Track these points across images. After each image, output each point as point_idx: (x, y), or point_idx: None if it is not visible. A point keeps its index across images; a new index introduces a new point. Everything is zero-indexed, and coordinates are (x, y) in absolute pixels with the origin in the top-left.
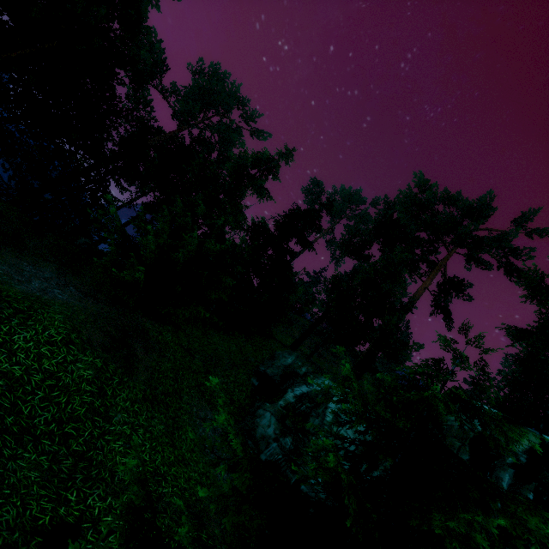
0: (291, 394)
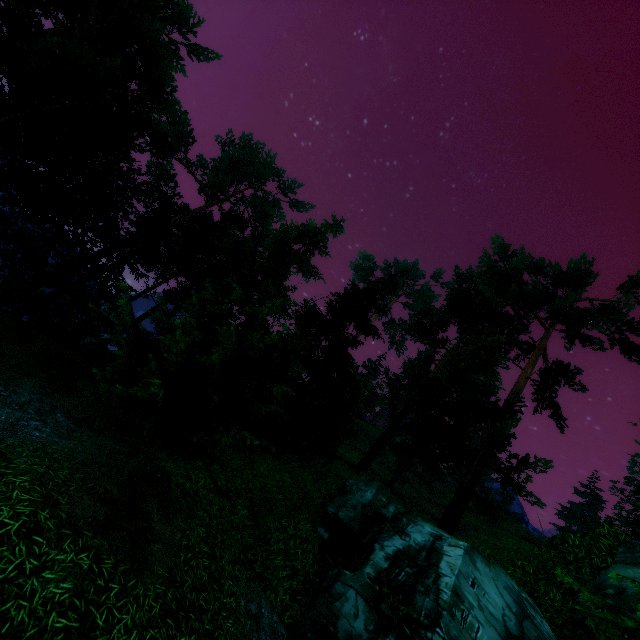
0: (380, 553)
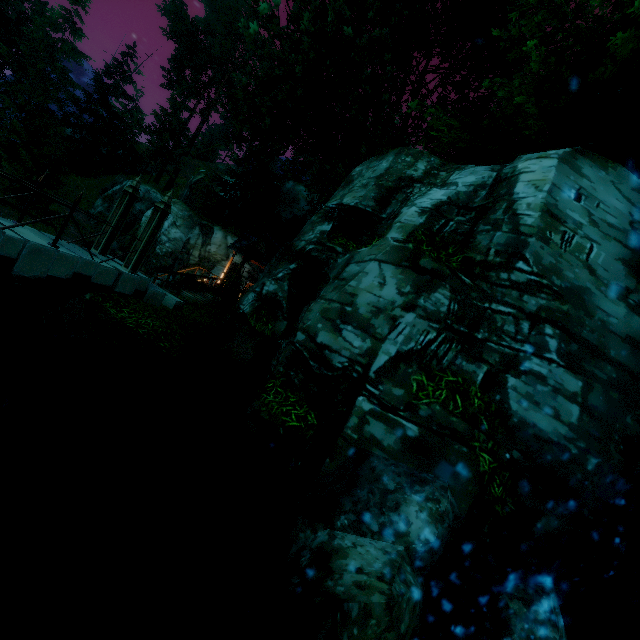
0: (111, 190)
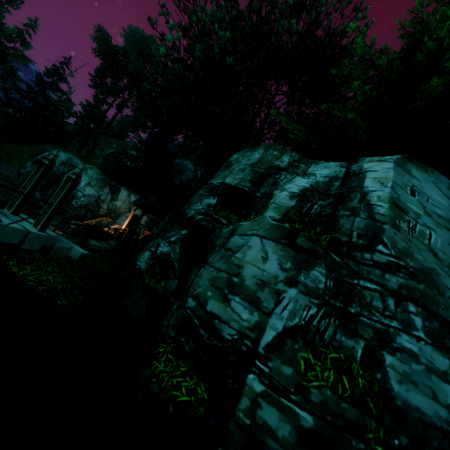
0: (41, 156)
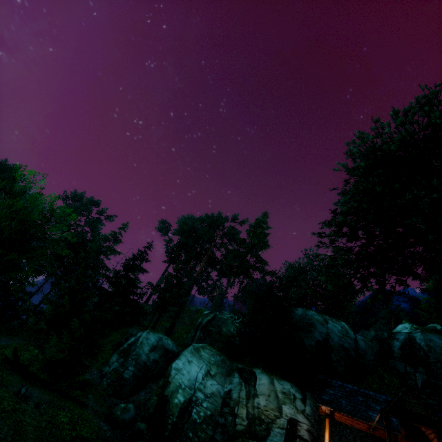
0: (126, 343)
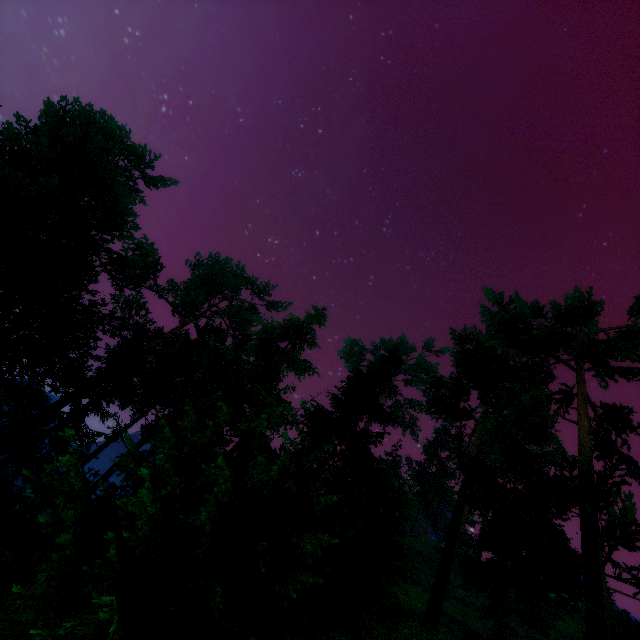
0: None
